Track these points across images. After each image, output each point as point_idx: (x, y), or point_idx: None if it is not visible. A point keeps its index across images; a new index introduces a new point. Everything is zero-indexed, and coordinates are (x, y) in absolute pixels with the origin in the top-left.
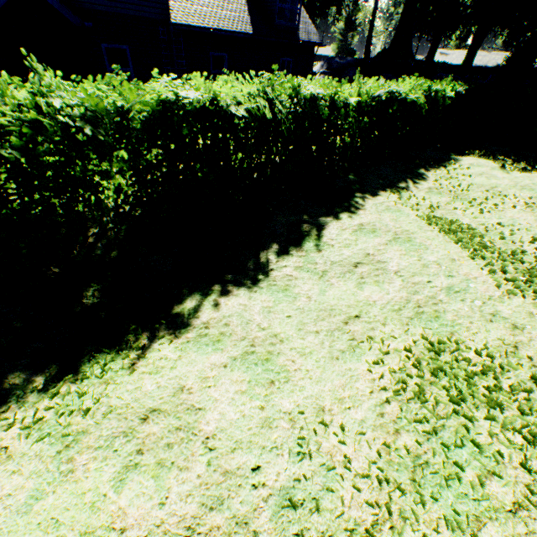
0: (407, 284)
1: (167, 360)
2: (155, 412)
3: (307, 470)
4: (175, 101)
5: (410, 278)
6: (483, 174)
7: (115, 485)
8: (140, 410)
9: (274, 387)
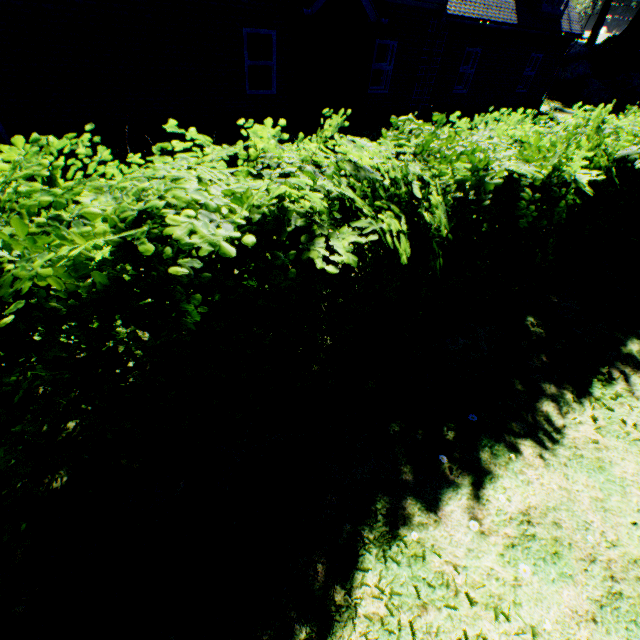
0: None
1: None
2: None
3: None
4: None
5: None
6: None
7: None
8: None
9: None
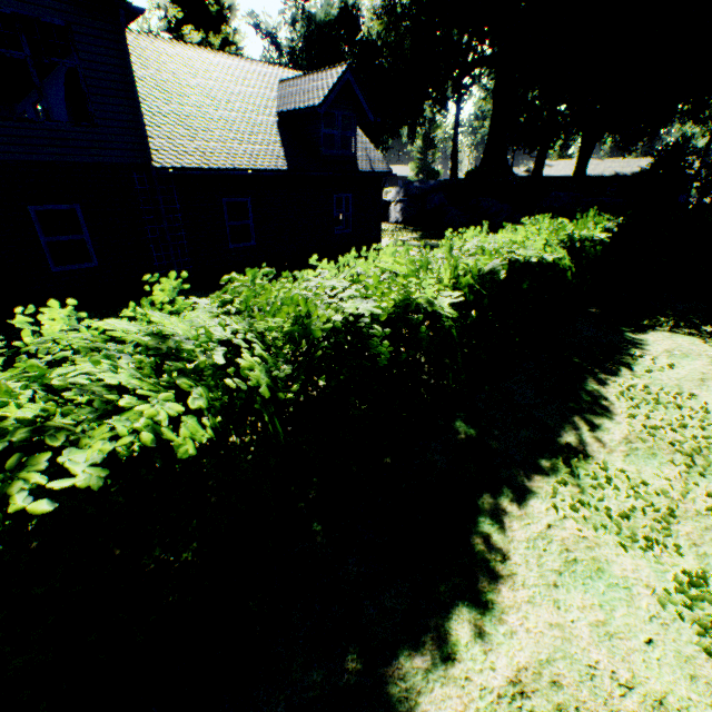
0: None
1: None
2: None
3: None
4: None
5: None
6: (707, 380)
7: None
8: None
9: None
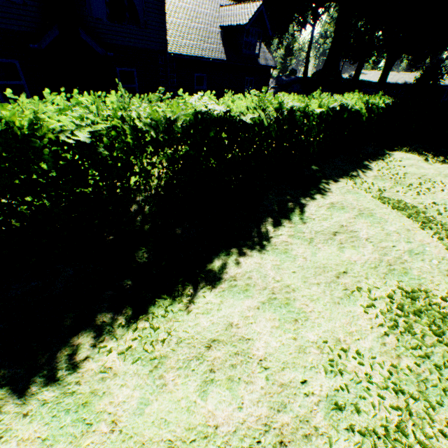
0: (377, 248)
1: (212, 304)
2: (215, 342)
3: (341, 383)
4: (206, 113)
5: (378, 243)
6: (413, 165)
7: (200, 394)
8: (203, 340)
9: (299, 323)
